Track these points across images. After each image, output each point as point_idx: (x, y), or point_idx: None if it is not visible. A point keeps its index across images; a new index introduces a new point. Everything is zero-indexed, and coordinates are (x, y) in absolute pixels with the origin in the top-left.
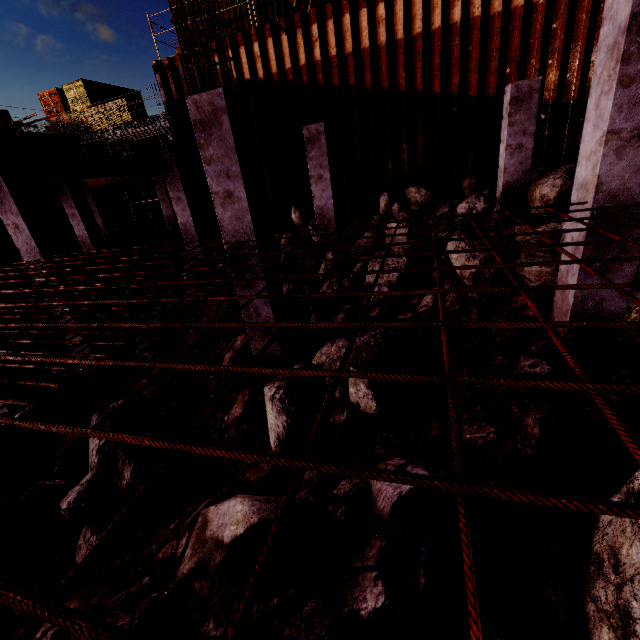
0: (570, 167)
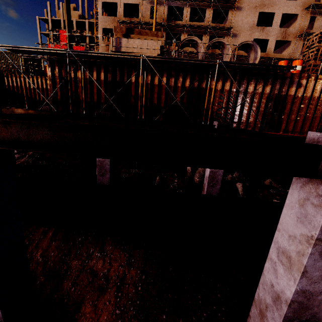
0: None
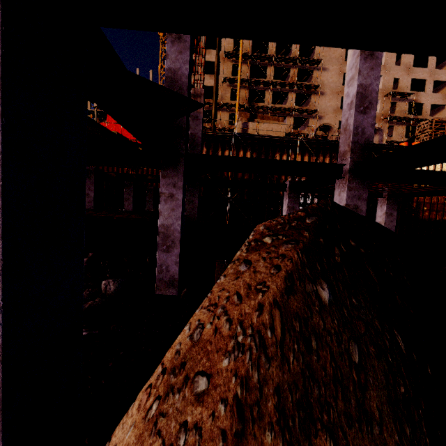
0: (157, 207)
